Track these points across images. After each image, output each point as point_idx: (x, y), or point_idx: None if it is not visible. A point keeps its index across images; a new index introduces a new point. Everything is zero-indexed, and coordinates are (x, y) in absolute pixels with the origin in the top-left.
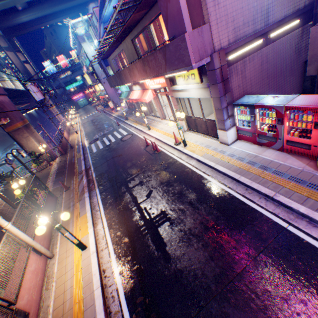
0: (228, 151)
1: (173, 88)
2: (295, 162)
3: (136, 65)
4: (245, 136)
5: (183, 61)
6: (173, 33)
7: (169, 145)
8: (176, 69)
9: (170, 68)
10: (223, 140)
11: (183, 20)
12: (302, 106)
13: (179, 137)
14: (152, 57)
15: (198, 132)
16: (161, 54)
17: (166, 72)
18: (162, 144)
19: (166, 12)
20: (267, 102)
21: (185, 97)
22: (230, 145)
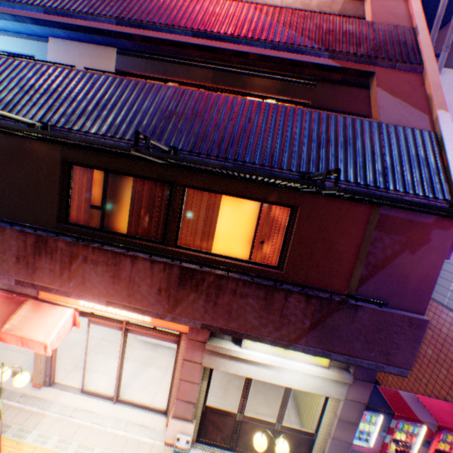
0: None
1: (223, 347)
2: None
3: (127, 261)
4: None
5: (387, 352)
6: (382, 293)
7: None
8: (345, 354)
9: (323, 344)
10: None
11: (427, 294)
12: None
13: None
14: (259, 291)
15: (233, 449)
16: (310, 306)
17: (293, 342)
18: None
19: (389, 257)
20: (401, 405)
21: (255, 375)
22: None
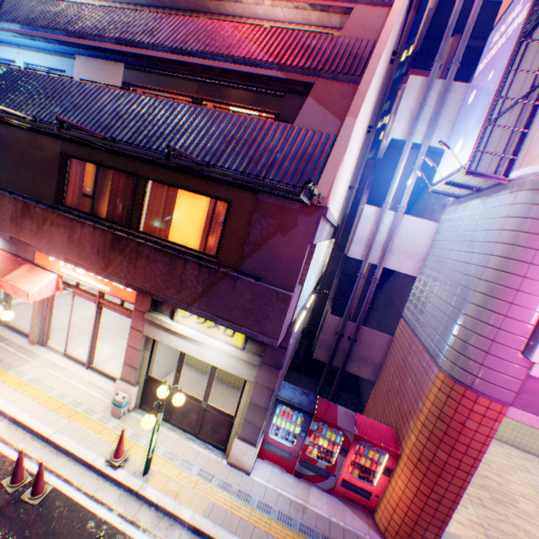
0: (256, 493)
1: (158, 318)
2: (356, 520)
3: (79, 226)
4: (276, 455)
5: (260, 322)
6: (261, 270)
7: (83, 460)
8: (228, 320)
9: (211, 309)
10: (240, 461)
11: (297, 274)
12: (377, 440)
13: (115, 430)
14: (166, 258)
15: (168, 420)
16: (203, 275)
17: (191, 306)
18: (51, 451)
19: (266, 238)
20: (328, 413)
21: (183, 349)
22: (251, 472)
